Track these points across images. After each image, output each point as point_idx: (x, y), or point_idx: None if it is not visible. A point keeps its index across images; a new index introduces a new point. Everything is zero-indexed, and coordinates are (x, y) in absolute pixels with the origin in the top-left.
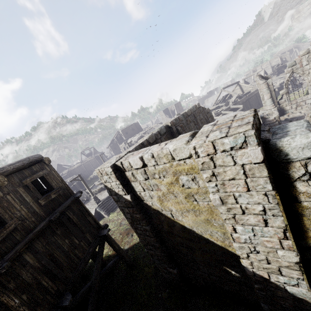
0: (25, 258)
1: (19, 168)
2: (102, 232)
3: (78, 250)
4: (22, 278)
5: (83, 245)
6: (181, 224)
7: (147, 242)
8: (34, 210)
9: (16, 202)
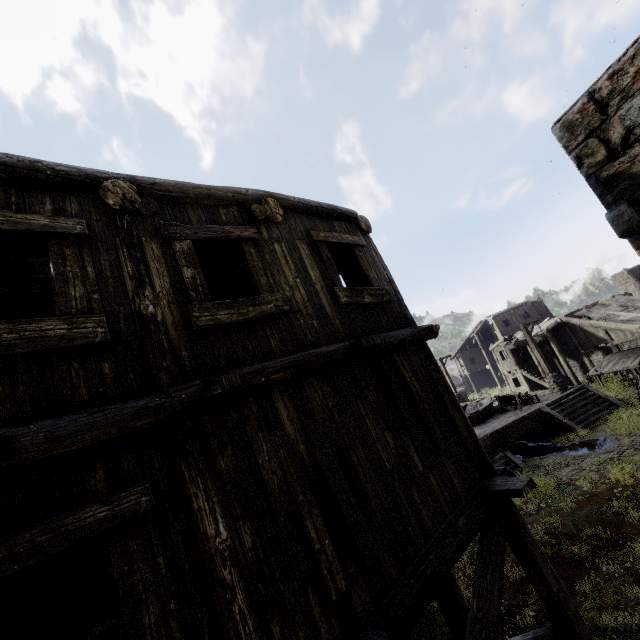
0: (276, 409)
1: (309, 208)
2: (501, 482)
3: (420, 492)
4: (254, 463)
5: (436, 488)
6: None
7: None
8: (322, 306)
9: (288, 266)
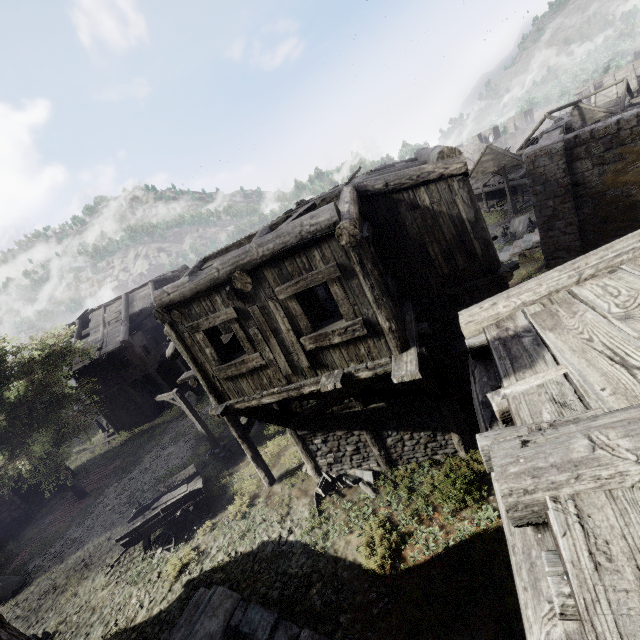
0: None
1: None
2: None
3: None
4: None
5: None
6: (632, 199)
7: (559, 246)
8: None
9: None
